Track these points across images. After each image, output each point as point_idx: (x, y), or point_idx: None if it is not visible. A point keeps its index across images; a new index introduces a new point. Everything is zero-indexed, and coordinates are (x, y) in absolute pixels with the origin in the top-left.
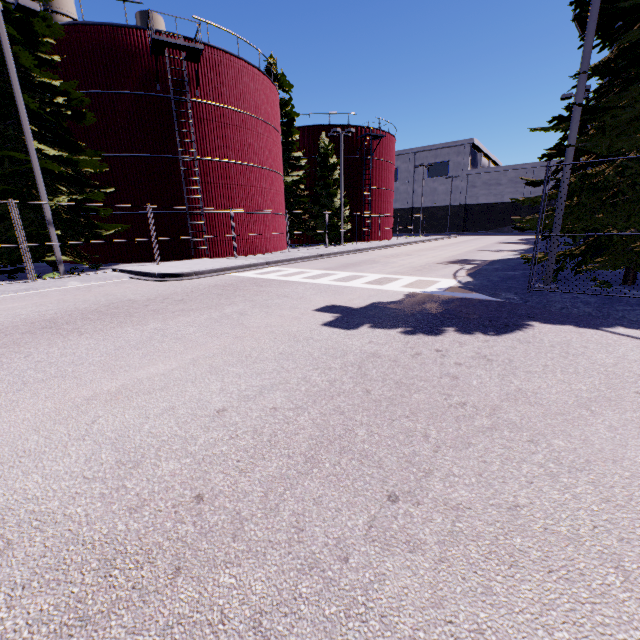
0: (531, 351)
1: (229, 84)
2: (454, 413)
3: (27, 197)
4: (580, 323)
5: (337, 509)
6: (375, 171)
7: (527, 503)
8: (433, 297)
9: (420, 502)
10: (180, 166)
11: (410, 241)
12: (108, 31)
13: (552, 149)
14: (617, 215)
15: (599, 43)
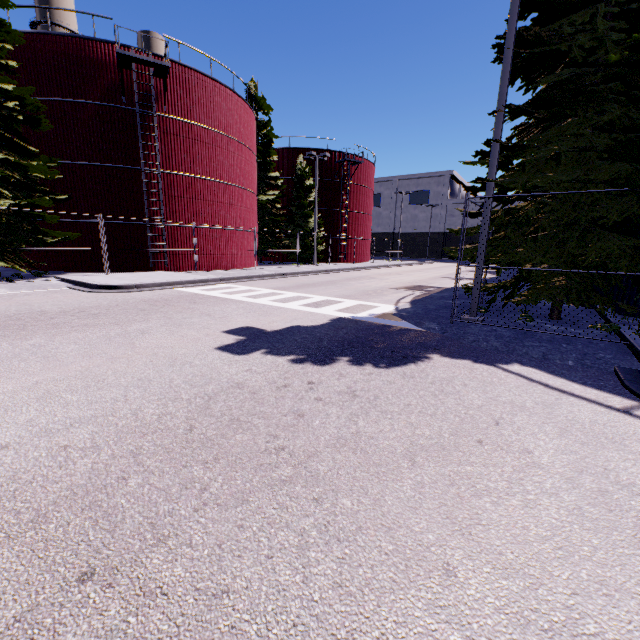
0: (406, 387)
1: (199, 102)
2: (262, 460)
3: None
4: (480, 358)
5: (1, 592)
6: (353, 195)
7: (242, 587)
8: (357, 323)
9: (114, 583)
10: (142, 178)
11: (383, 265)
12: (75, 42)
13: (475, 182)
14: (536, 250)
15: (523, 85)
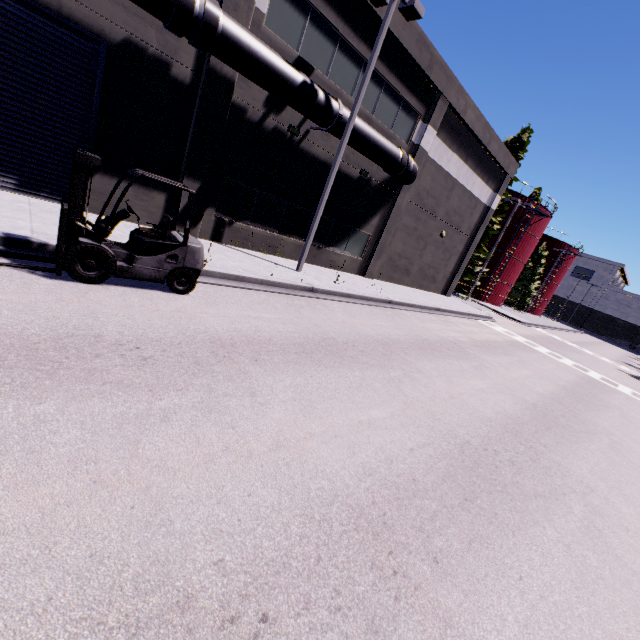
0: None
1: (540, 225)
2: None
3: (471, 265)
4: None
5: None
6: (558, 272)
7: None
8: None
9: None
10: (502, 258)
11: (567, 329)
12: (510, 193)
13: None
14: None
15: None
